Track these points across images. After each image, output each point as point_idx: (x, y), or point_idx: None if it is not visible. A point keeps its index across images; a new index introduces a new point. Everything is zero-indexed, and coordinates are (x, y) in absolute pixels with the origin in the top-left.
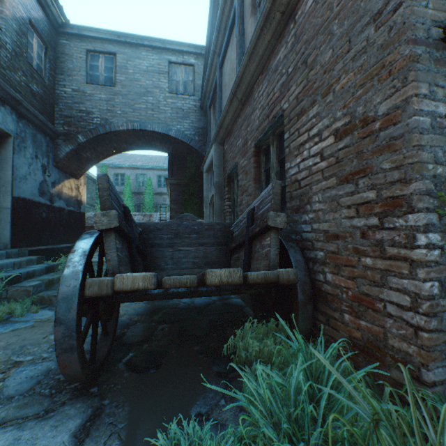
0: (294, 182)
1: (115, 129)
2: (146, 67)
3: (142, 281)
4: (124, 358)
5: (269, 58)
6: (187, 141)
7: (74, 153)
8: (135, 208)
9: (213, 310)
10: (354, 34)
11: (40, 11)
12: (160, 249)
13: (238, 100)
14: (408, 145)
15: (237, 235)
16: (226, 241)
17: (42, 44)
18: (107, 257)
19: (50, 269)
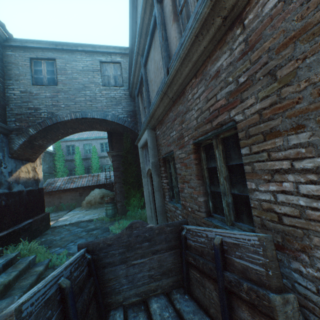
0: (267, 210)
1: (60, 120)
2: (82, 67)
3: None
4: None
5: (204, 63)
6: (121, 123)
7: (27, 144)
8: (85, 170)
9: None
10: None
11: None
12: (113, 268)
13: (169, 98)
14: None
15: (195, 249)
16: (178, 243)
17: None
18: None
19: (8, 264)
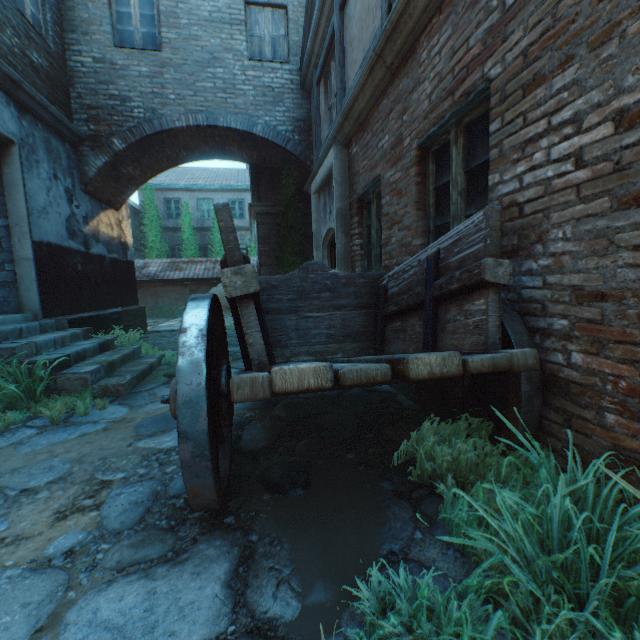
0: (508, 206)
1: (168, 126)
2: (209, 13)
3: (313, 376)
4: (253, 473)
5: None
6: (281, 143)
7: (109, 169)
8: (200, 252)
9: (353, 400)
10: None
11: None
12: (278, 316)
13: (386, 66)
14: None
15: (398, 294)
16: (373, 302)
17: None
18: (248, 340)
19: (104, 346)
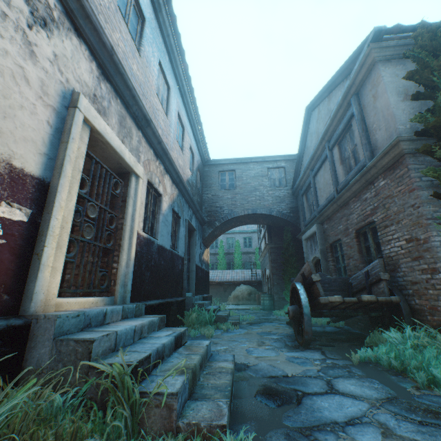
0: (388, 257)
1: (237, 215)
2: (253, 174)
3: (337, 298)
4: (312, 344)
5: (359, 193)
6: (284, 218)
7: (212, 233)
8: (226, 266)
9: (343, 333)
10: (405, 207)
11: (200, 159)
12: None
13: (337, 205)
14: (433, 251)
15: (356, 284)
16: (346, 288)
17: (199, 174)
18: (319, 291)
19: (219, 308)
